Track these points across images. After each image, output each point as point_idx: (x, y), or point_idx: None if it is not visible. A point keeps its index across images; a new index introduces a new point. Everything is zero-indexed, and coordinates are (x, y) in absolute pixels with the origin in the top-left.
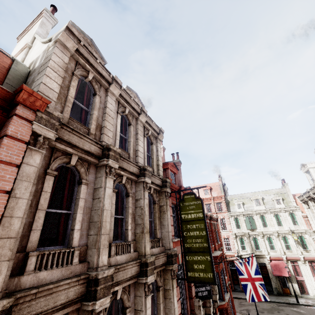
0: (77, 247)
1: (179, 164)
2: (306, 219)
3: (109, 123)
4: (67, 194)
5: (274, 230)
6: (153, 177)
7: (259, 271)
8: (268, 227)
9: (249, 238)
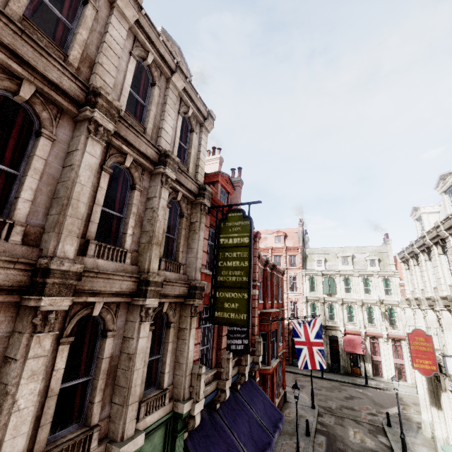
0: (20, 221)
1: (239, 184)
2: (403, 288)
3: (108, 61)
4: (13, 145)
5: (359, 297)
6: (184, 177)
7: (321, 335)
8: (351, 294)
9: (323, 304)
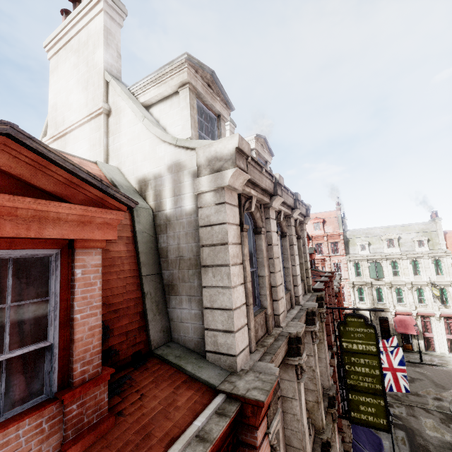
0: None
1: None
2: None
3: (278, 274)
4: None
5: (408, 280)
6: None
7: (404, 363)
8: (400, 276)
9: (371, 289)
